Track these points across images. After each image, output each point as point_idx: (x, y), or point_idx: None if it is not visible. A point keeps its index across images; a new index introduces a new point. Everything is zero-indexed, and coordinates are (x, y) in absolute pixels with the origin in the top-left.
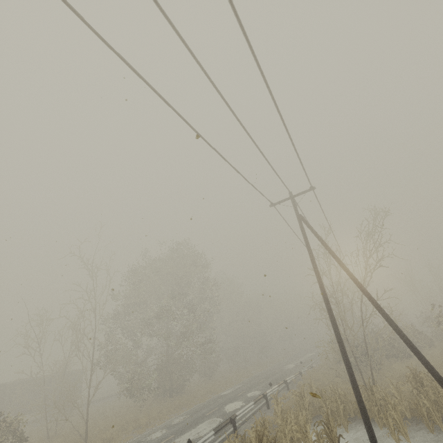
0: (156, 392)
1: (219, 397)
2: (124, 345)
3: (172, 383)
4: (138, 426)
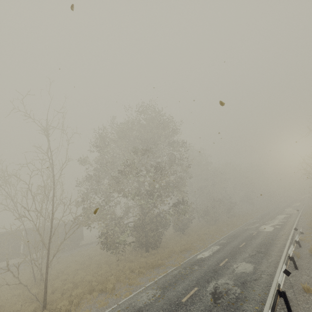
0: (134, 244)
1: (195, 262)
2: (99, 205)
3: (147, 239)
4: (104, 290)
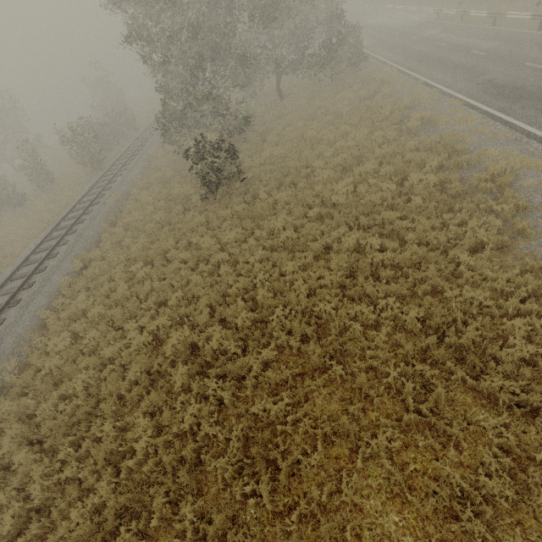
0: None
1: None
2: None
3: None
4: None
